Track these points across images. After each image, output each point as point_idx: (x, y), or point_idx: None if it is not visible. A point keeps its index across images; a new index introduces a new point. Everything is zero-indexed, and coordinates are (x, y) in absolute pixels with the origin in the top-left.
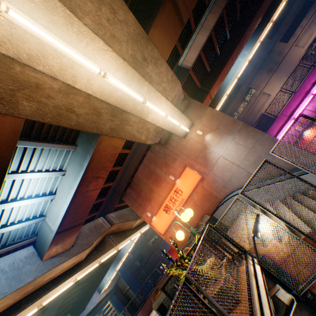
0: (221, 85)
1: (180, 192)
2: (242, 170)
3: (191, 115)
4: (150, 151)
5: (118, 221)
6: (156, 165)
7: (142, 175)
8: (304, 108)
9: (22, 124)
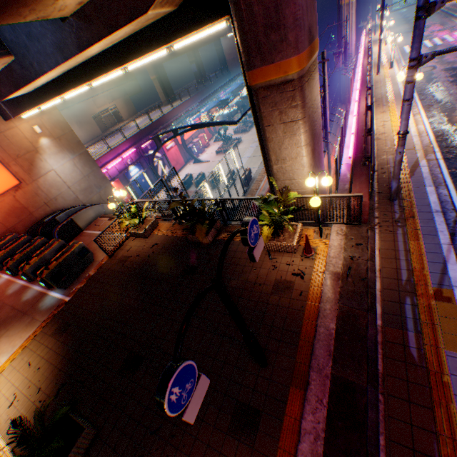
0: None
1: None
2: (72, 193)
3: None
4: None
5: None
6: None
7: None
8: (115, 165)
9: (46, 19)
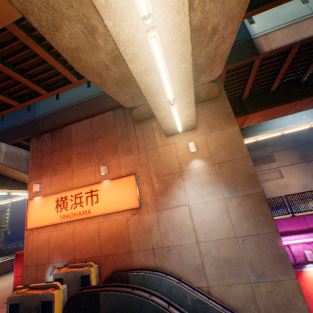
0: (262, 124)
1: (96, 199)
2: (197, 253)
3: (204, 116)
4: (114, 113)
5: (0, 161)
6: (103, 137)
7: (78, 133)
8: None
9: None
